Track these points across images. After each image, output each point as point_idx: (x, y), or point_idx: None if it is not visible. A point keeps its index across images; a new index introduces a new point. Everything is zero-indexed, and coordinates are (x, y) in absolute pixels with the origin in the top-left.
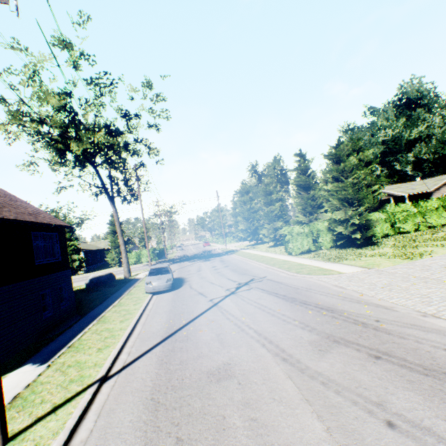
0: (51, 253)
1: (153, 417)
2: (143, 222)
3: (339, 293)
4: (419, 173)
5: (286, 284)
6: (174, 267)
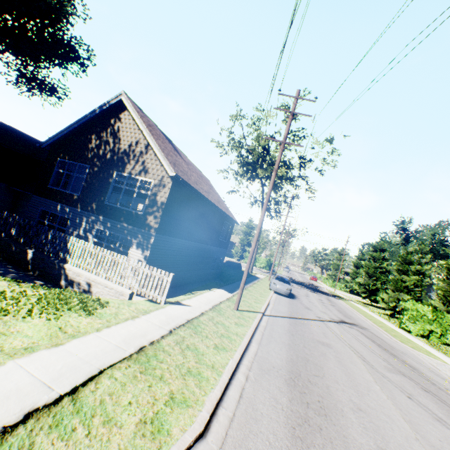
0: (225, 235)
1: (292, 336)
2: (280, 239)
3: (430, 368)
4: None
5: (384, 341)
6: None
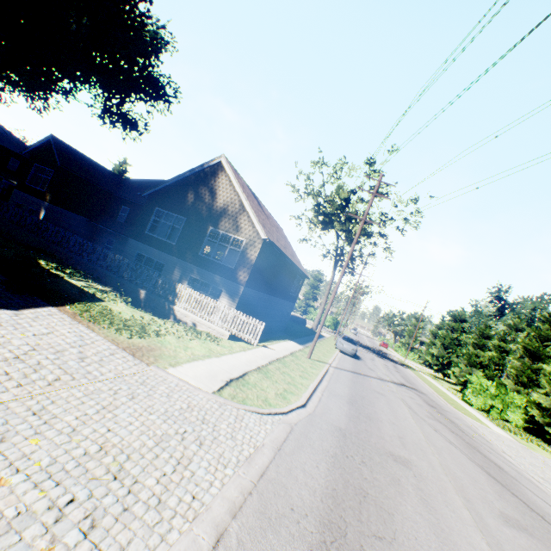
0: (295, 290)
1: (353, 383)
2: (350, 298)
3: (470, 426)
4: None
5: (437, 404)
6: None
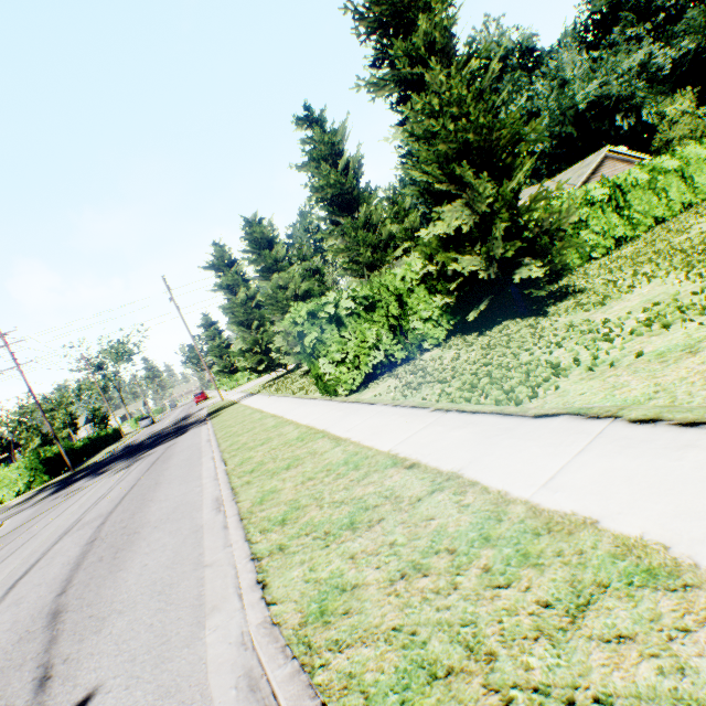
0: None
1: None
2: None
3: None
4: (534, 181)
5: None
6: (4, 529)
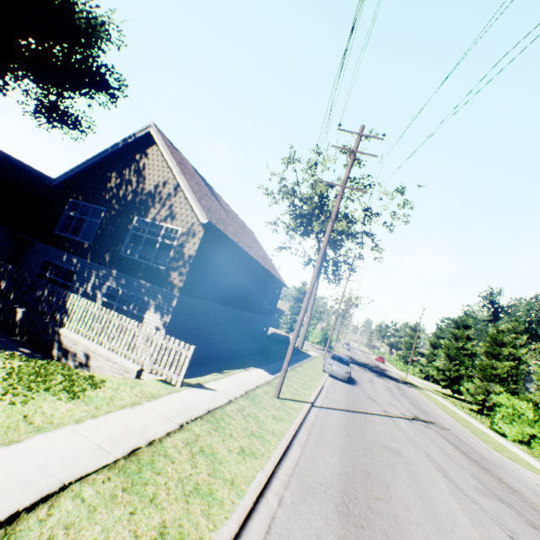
0: (270, 301)
1: (348, 437)
2: (338, 307)
3: (536, 490)
4: None
5: (472, 447)
6: None
